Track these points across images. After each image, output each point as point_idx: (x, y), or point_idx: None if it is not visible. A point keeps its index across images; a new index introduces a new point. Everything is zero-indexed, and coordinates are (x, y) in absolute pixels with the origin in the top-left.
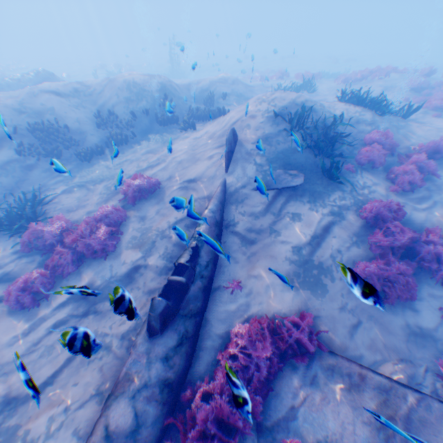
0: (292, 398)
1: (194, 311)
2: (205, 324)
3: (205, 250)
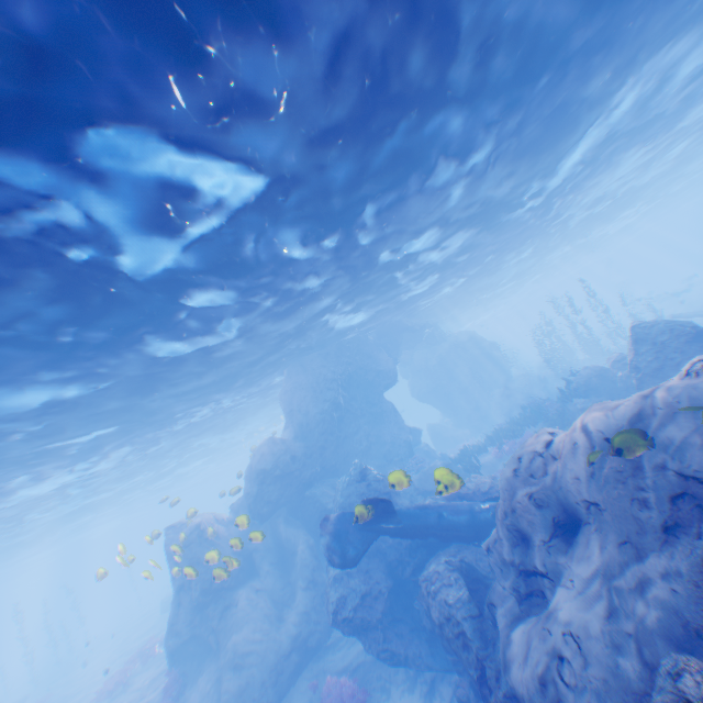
0: None
1: None
2: None
3: None
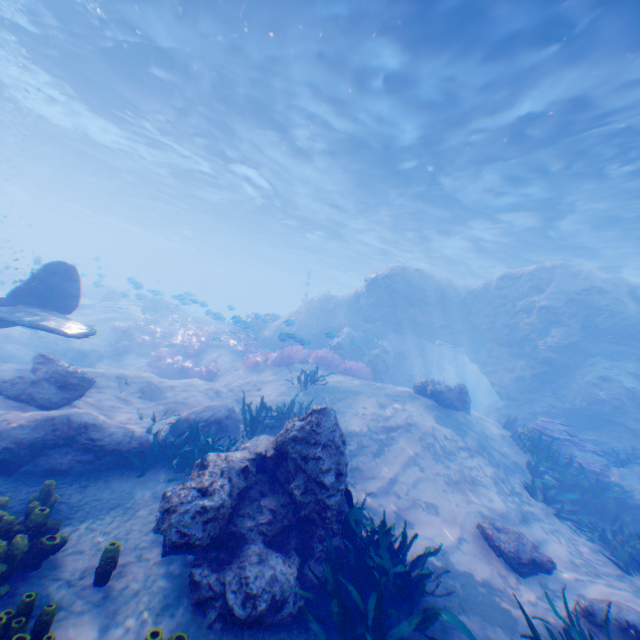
0: None
1: None
2: None
3: None
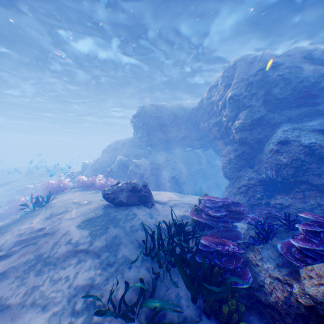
0: None
1: None
2: None
3: None
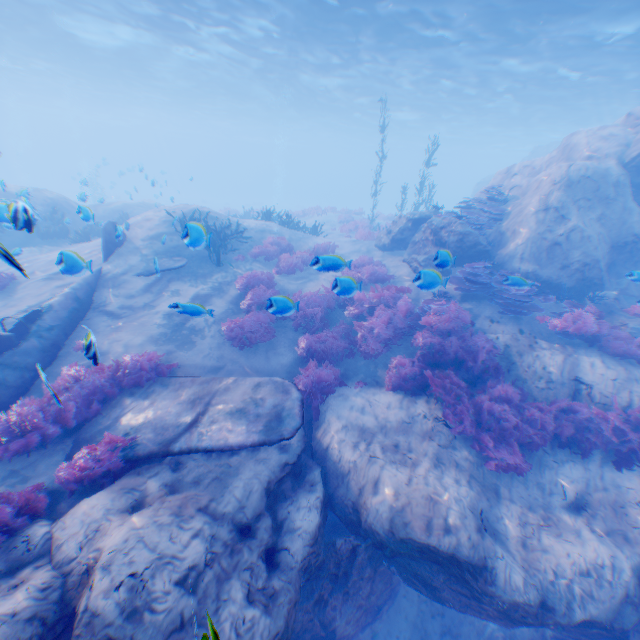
0: (121, 411)
1: (22, 363)
2: (38, 383)
3: (54, 316)
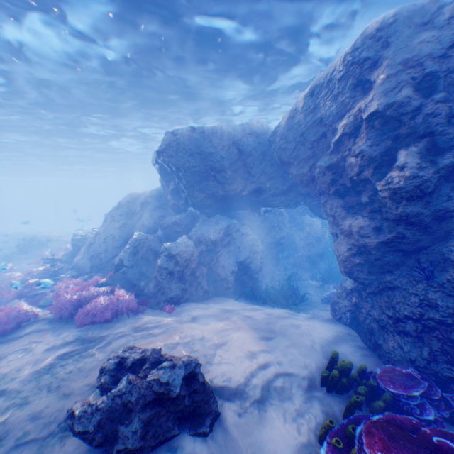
0: None
1: None
2: None
3: None
